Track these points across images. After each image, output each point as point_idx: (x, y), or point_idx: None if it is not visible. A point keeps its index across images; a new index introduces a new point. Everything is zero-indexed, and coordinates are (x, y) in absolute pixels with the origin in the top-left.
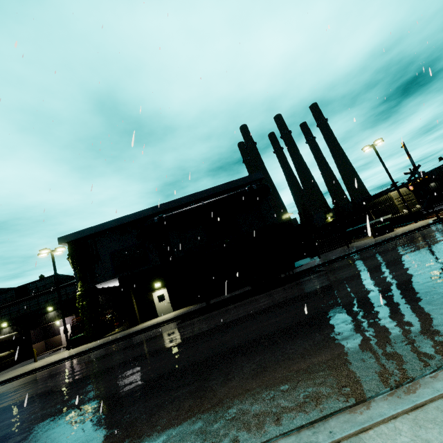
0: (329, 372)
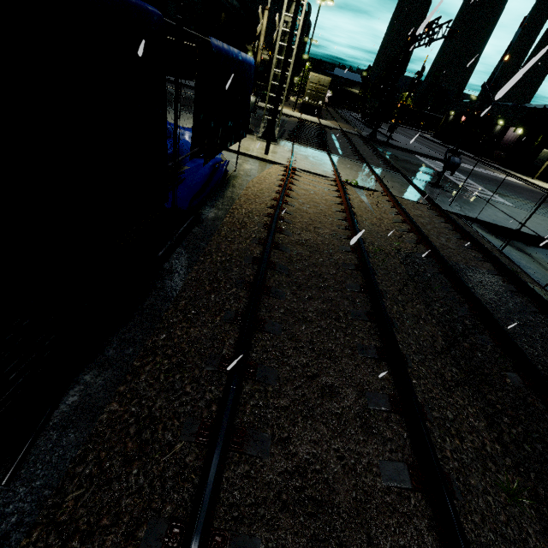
0: None
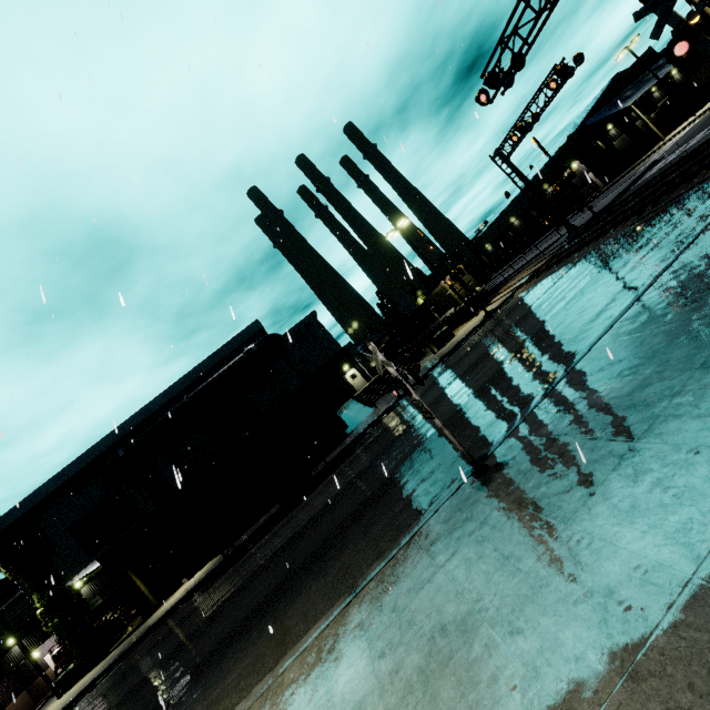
0: (222, 702)
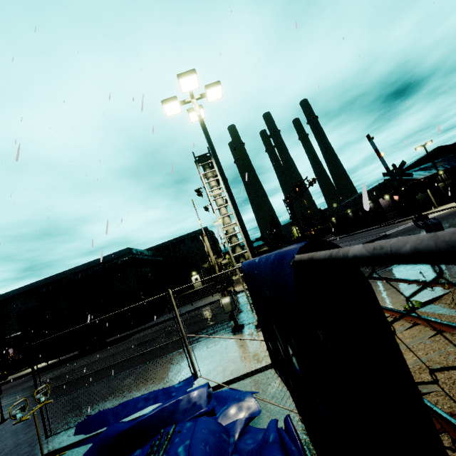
0: None
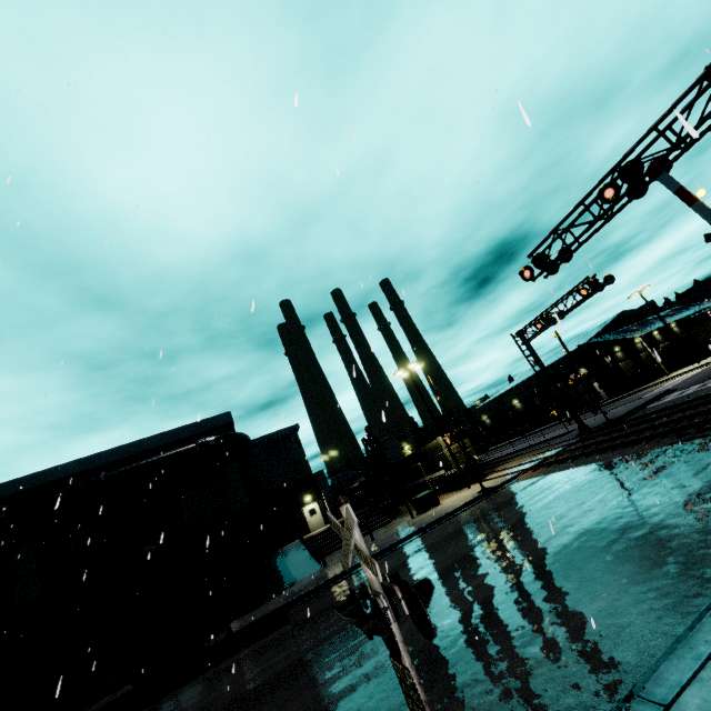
0: None
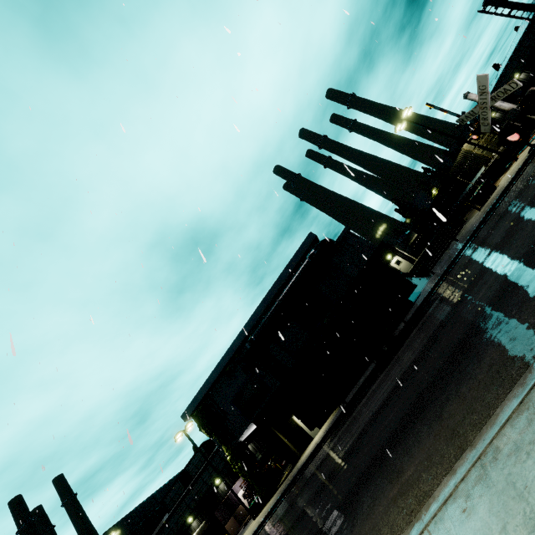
0: (408, 493)
